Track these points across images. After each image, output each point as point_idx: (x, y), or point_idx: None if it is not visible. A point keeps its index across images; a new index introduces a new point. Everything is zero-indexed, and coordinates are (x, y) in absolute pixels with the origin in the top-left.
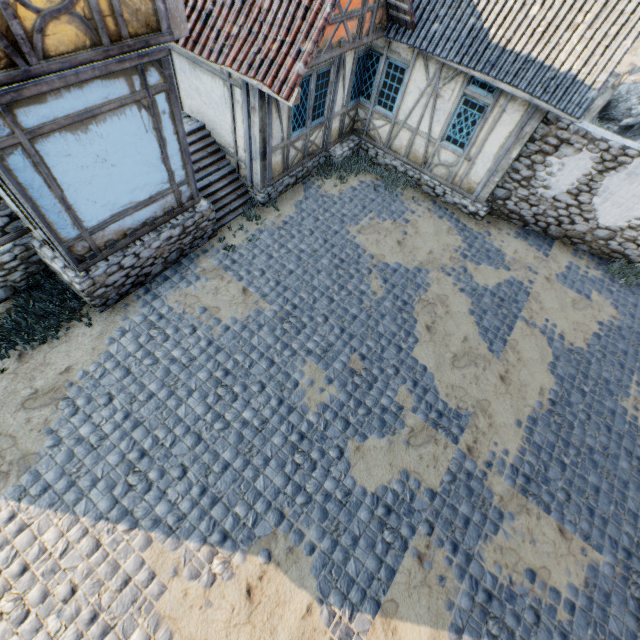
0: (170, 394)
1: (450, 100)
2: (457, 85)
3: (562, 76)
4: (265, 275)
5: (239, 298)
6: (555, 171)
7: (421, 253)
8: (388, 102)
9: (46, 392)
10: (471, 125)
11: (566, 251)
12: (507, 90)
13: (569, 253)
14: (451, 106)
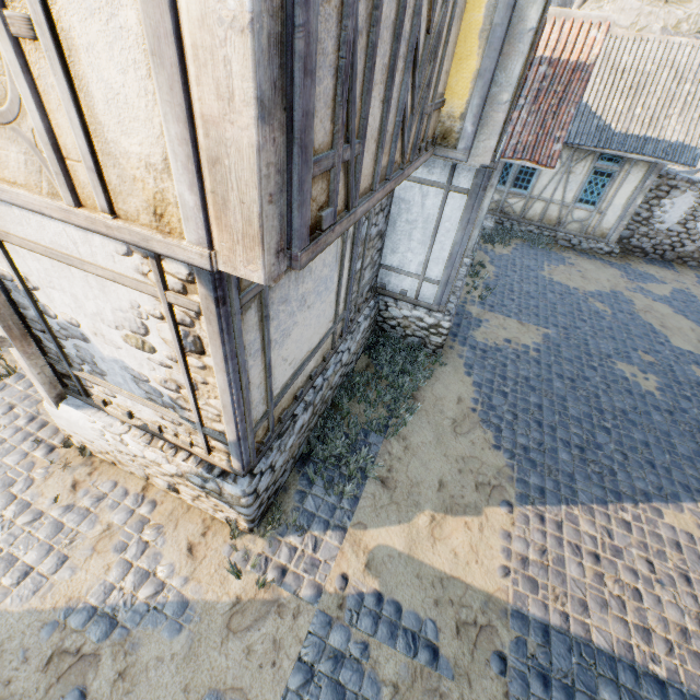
0: (551, 402)
1: (581, 173)
2: (587, 163)
3: (674, 144)
4: (522, 311)
5: (523, 329)
6: (667, 209)
7: (603, 282)
8: (523, 184)
9: (462, 419)
10: (601, 188)
11: (684, 268)
12: (636, 158)
13: (687, 269)
14: (582, 177)
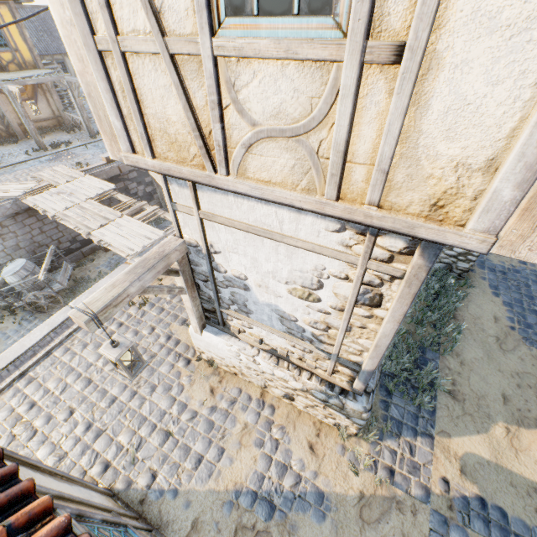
0: None
1: None
2: None
3: None
4: None
5: None
6: None
7: None
8: None
9: (504, 337)
10: None
11: None
12: None
13: None
14: None
